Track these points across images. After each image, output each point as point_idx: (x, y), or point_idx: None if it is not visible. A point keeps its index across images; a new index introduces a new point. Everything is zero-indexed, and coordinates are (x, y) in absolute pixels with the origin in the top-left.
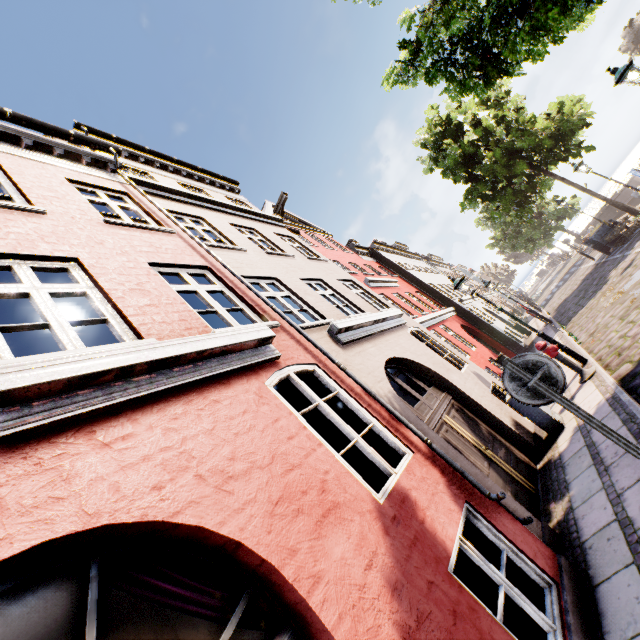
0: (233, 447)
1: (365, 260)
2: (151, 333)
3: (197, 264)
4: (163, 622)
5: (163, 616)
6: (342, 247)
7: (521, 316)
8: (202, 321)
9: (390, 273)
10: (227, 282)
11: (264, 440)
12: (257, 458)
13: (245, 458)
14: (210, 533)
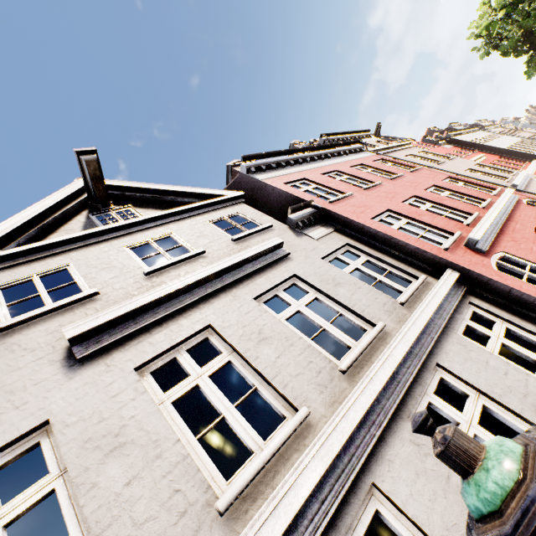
0: None
1: (448, 148)
2: (483, 198)
3: (447, 177)
4: None
5: None
6: (427, 145)
7: None
8: (484, 193)
9: (469, 151)
10: (463, 180)
11: None
12: None
13: None
14: None
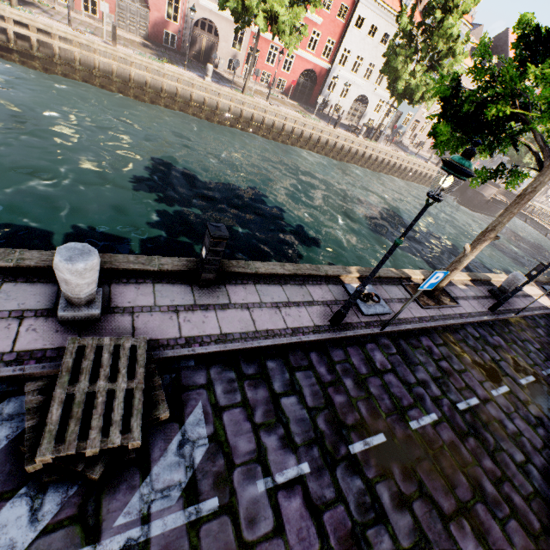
0: None
1: None
2: None
3: None
4: None
5: None
6: None
7: (406, 142)
8: None
9: (346, 16)
10: None
11: None
12: None
13: None
14: None
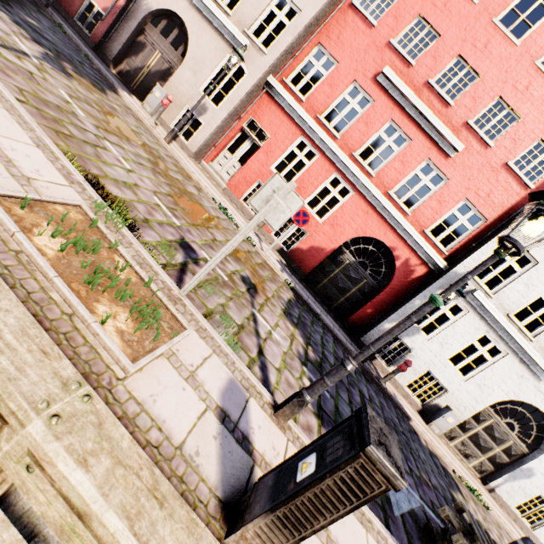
0: None
1: None
2: None
3: None
4: None
5: None
6: None
7: None
8: None
9: (543, 176)
10: None
11: None
12: None
13: None
14: None
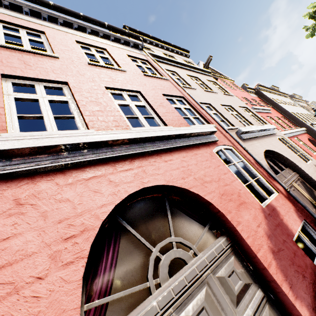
0: (204, 172)
1: (252, 96)
2: (169, 124)
3: (179, 95)
4: (186, 219)
5: (186, 217)
6: (239, 88)
7: None
8: (185, 121)
9: (266, 104)
10: (192, 104)
11: (215, 172)
12: (213, 178)
13: (209, 177)
14: (201, 197)
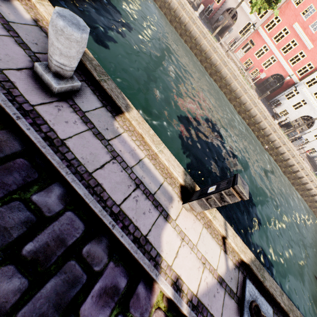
0: None
1: None
2: None
3: None
4: None
5: None
6: None
7: None
8: None
9: None
10: None
11: None
12: None
13: None
14: None
